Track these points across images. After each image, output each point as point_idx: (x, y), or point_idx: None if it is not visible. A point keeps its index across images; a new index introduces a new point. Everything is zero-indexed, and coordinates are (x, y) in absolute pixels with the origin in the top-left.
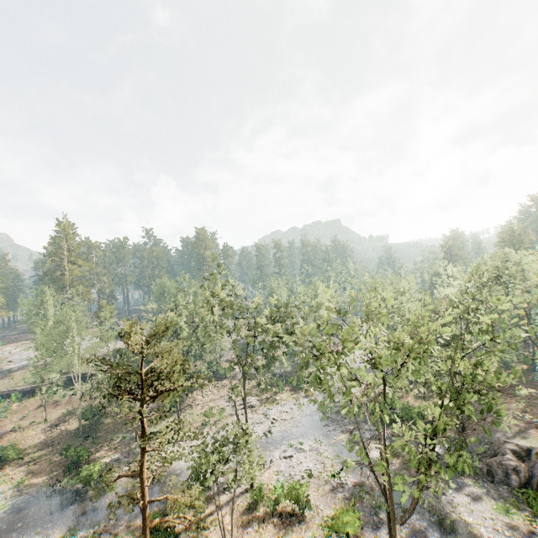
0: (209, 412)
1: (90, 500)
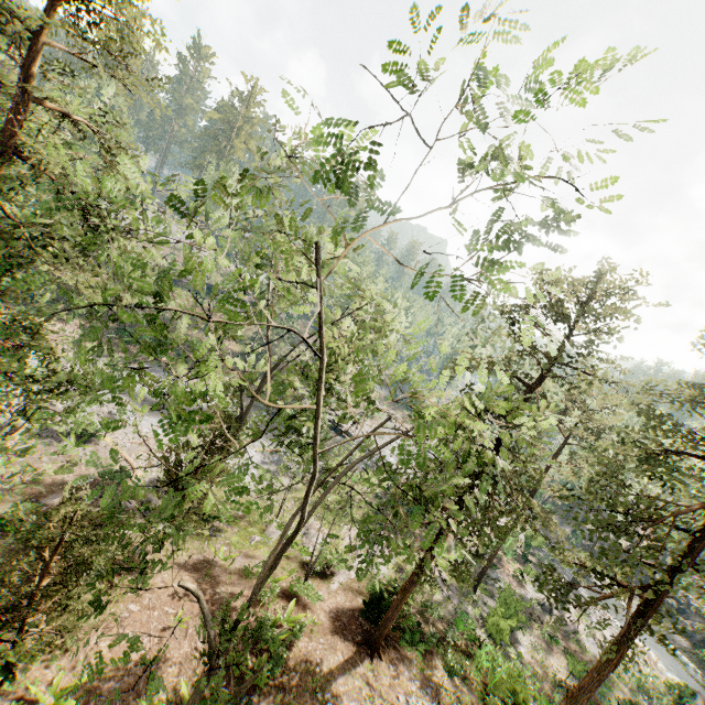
0: None
1: None
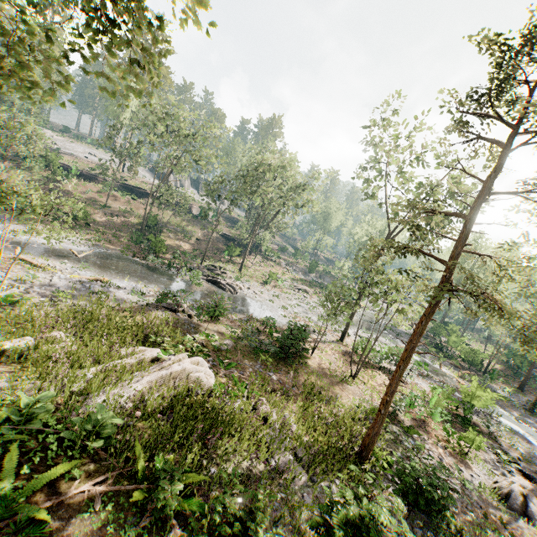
0: (275, 274)
1: (179, 282)
